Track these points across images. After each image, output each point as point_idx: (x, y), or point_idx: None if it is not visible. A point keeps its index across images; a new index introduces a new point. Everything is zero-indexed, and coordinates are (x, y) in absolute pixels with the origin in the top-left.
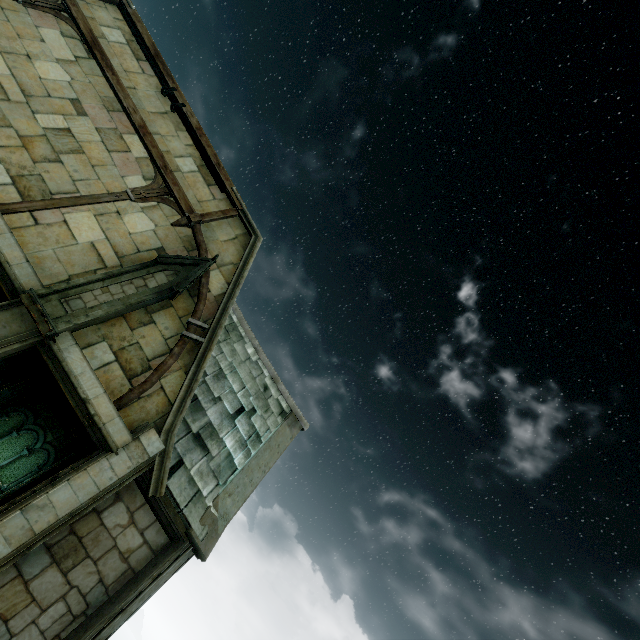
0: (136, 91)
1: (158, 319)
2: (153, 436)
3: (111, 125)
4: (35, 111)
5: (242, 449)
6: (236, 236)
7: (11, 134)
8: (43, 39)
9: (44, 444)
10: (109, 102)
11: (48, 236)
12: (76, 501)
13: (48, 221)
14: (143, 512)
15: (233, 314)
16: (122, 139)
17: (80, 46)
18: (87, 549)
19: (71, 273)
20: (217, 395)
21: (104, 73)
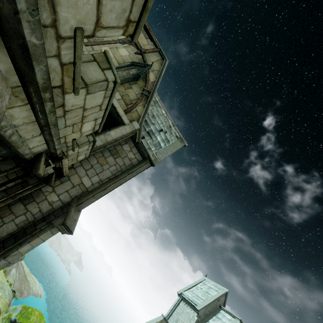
0: None
1: (133, 87)
2: (136, 123)
3: None
4: None
5: (163, 142)
6: (158, 60)
7: None
8: None
9: None
10: None
11: None
12: (116, 136)
13: (96, 49)
14: (134, 149)
15: (156, 97)
16: None
17: None
18: (119, 154)
19: None
20: (153, 122)
21: None
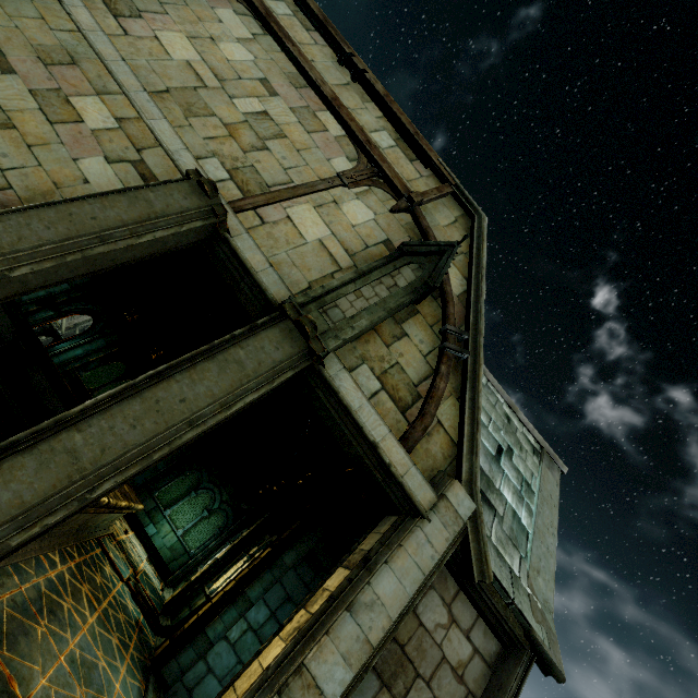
0: (315, 64)
1: (409, 330)
2: (459, 491)
3: (302, 103)
4: (231, 96)
5: (521, 504)
6: (455, 219)
7: (216, 123)
8: (220, 20)
9: (221, 504)
10: (294, 78)
11: (277, 236)
12: (404, 594)
13: (272, 219)
14: (460, 604)
15: None
16: (316, 117)
17: (253, 23)
18: (413, 663)
19: (309, 279)
20: None
21: (283, 46)
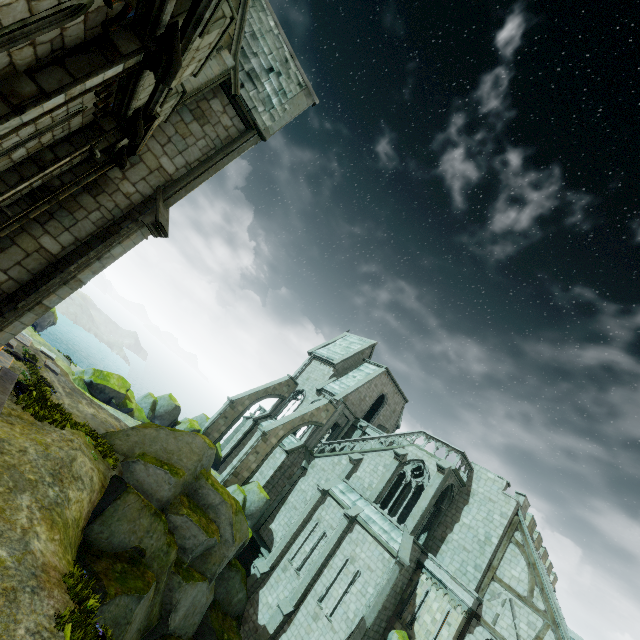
0: None
1: None
2: (227, 54)
3: None
4: None
5: (276, 96)
6: None
7: None
8: None
9: None
10: None
11: None
12: (199, 82)
13: None
14: (229, 108)
15: None
16: None
17: None
18: (208, 119)
19: None
20: (255, 51)
21: None
